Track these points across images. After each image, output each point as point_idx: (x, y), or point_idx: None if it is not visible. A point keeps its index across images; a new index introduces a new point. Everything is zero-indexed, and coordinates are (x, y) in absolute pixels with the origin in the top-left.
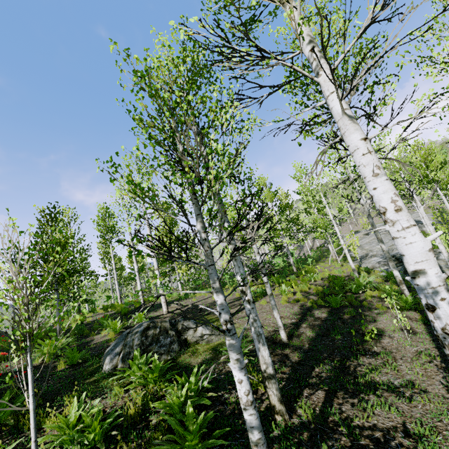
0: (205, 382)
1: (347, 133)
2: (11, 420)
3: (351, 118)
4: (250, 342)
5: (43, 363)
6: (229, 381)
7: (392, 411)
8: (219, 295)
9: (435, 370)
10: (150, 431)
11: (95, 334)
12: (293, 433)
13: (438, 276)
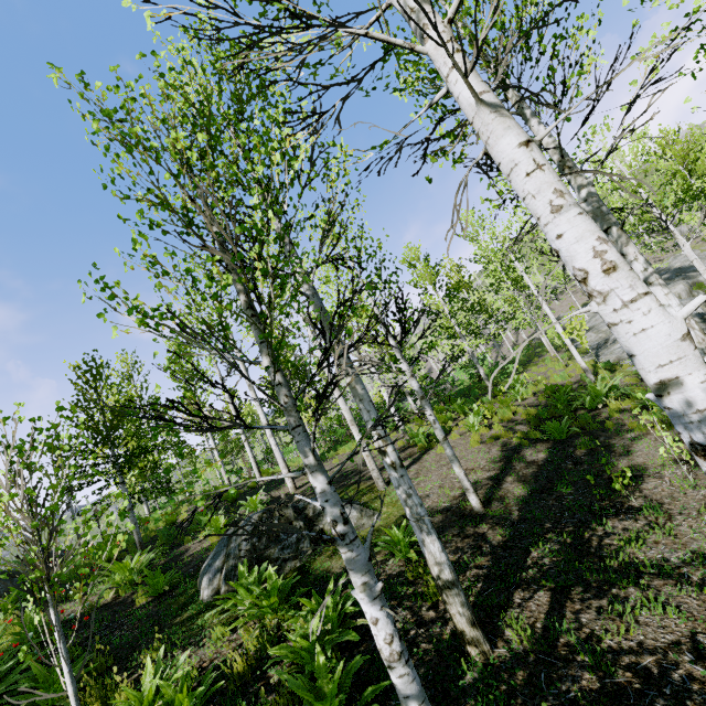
0: (350, 602)
1: (492, 139)
2: (67, 700)
3: (495, 109)
4: None
5: (116, 598)
6: (392, 592)
7: (670, 614)
8: (317, 478)
9: None
10: (263, 701)
11: (190, 539)
12: (499, 675)
13: (705, 388)
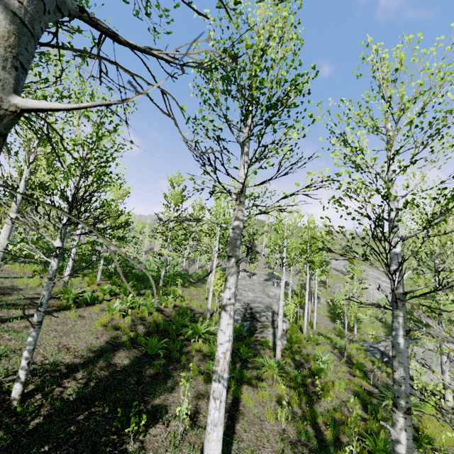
0: None
1: None
2: None
3: None
4: None
5: None
6: None
7: None
8: None
9: None
10: None
11: None
12: None
13: None
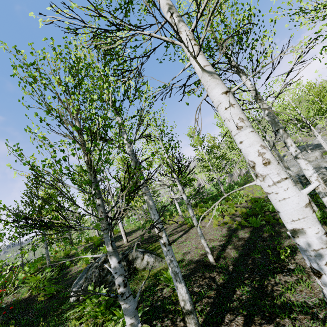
0: (139, 314)
1: (209, 89)
2: None
3: (211, 74)
4: (185, 265)
5: (30, 296)
6: (164, 308)
7: None
8: (112, 259)
9: None
10: None
11: (73, 265)
12: None
13: (318, 237)
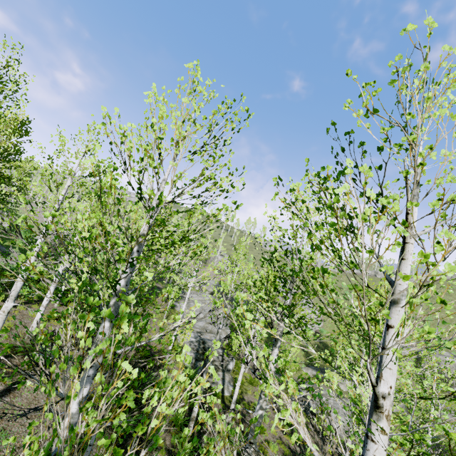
0: None
1: None
2: None
3: None
4: None
5: None
6: None
7: None
8: None
9: None
10: None
11: None
12: None
13: None
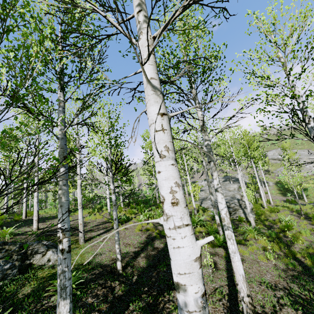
0: None
1: (148, 104)
2: None
3: (155, 89)
4: (91, 269)
5: None
6: None
7: None
8: None
9: (221, 309)
10: None
11: None
12: None
13: (196, 299)
